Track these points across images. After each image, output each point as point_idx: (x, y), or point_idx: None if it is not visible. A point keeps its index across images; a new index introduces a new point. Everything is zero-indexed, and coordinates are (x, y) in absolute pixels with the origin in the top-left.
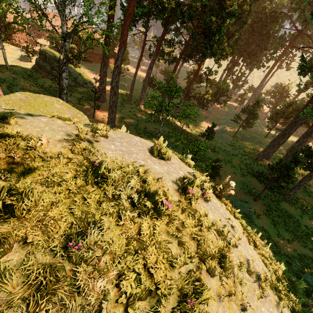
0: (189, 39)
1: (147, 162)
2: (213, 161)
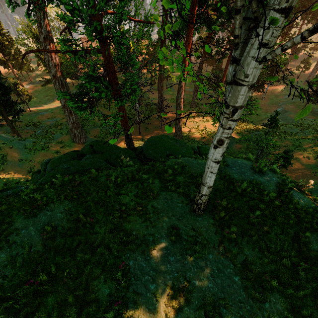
0: None
1: (254, 177)
2: (283, 152)
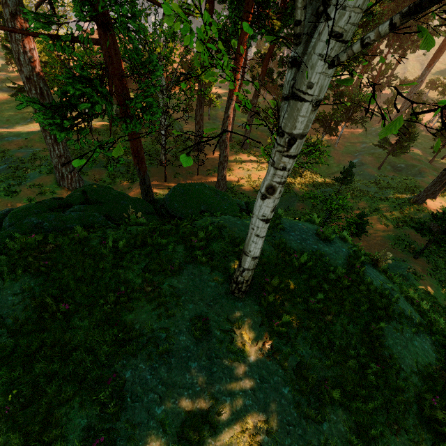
0: None
1: (319, 246)
2: (357, 216)
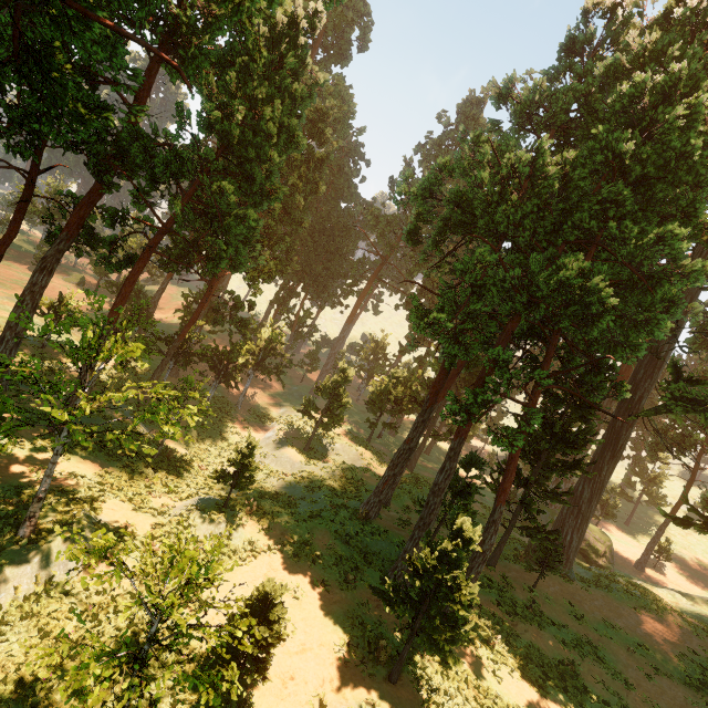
0: (170, 218)
1: None
2: (256, 596)
